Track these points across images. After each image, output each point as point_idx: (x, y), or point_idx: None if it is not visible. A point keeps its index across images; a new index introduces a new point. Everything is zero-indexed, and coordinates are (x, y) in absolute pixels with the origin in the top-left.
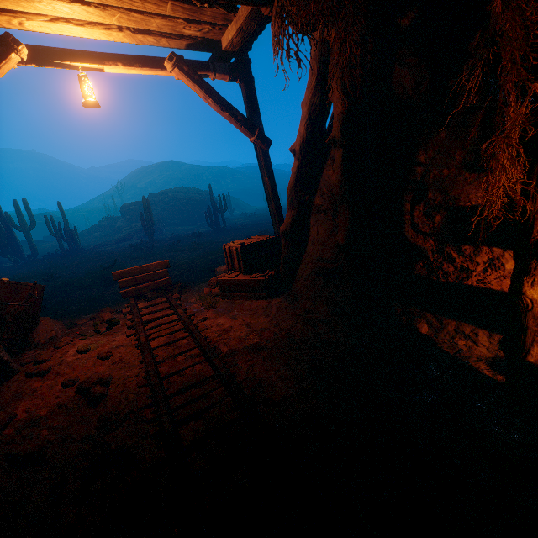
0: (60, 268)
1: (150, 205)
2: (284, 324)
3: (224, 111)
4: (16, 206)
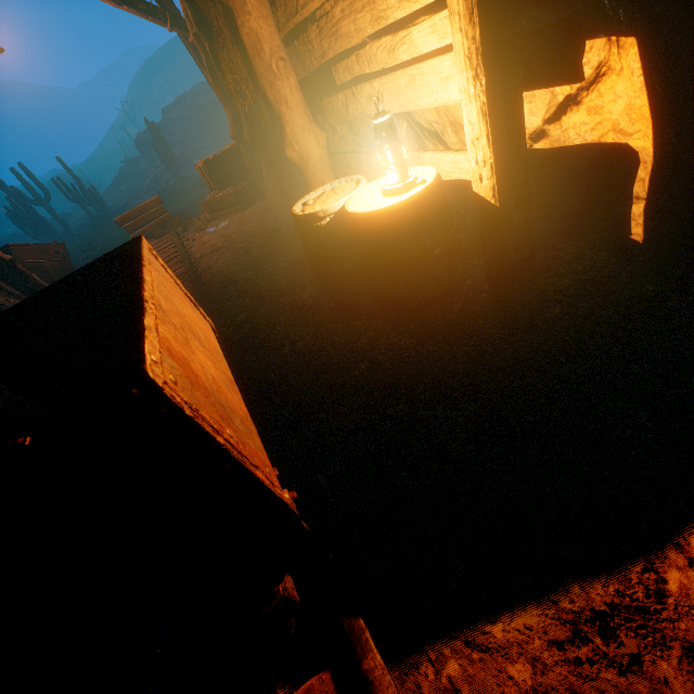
0: (95, 236)
1: (158, 130)
2: (247, 227)
3: (121, 5)
4: (17, 176)
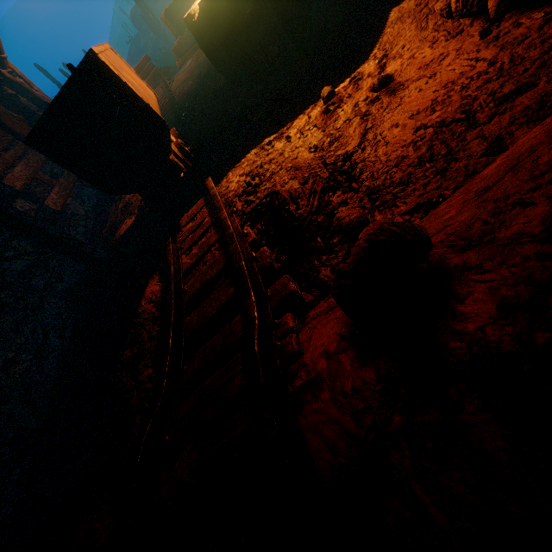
0: None
1: (142, 0)
2: (200, 59)
3: None
4: (65, 75)
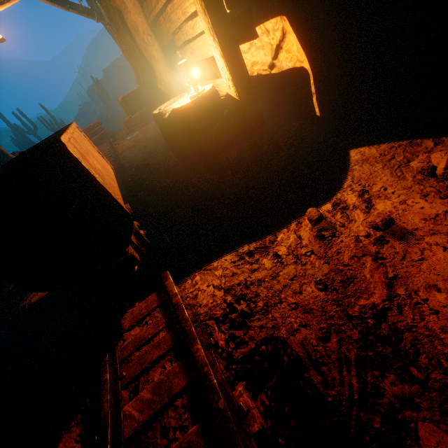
0: None
1: (100, 83)
2: (147, 134)
3: (68, 9)
4: (16, 117)
